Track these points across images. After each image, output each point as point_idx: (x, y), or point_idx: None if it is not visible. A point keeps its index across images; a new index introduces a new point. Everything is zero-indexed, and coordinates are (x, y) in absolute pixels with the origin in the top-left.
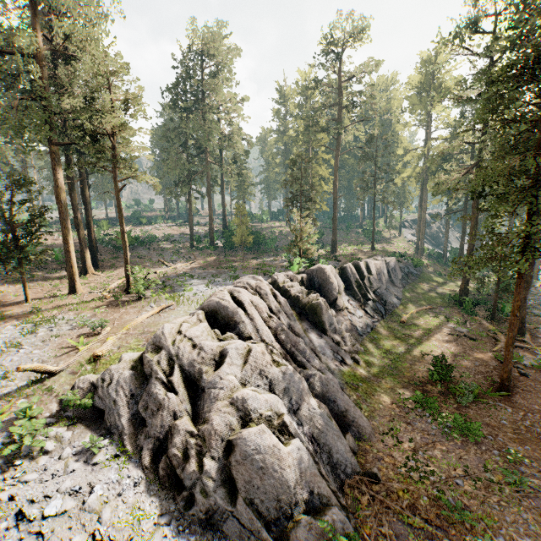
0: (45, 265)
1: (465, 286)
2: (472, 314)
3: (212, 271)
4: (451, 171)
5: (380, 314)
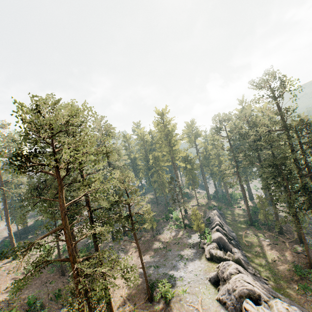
0: (47, 309)
1: (250, 217)
2: (260, 229)
3: (157, 256)
4: (229, 174)
5: (238, 245)
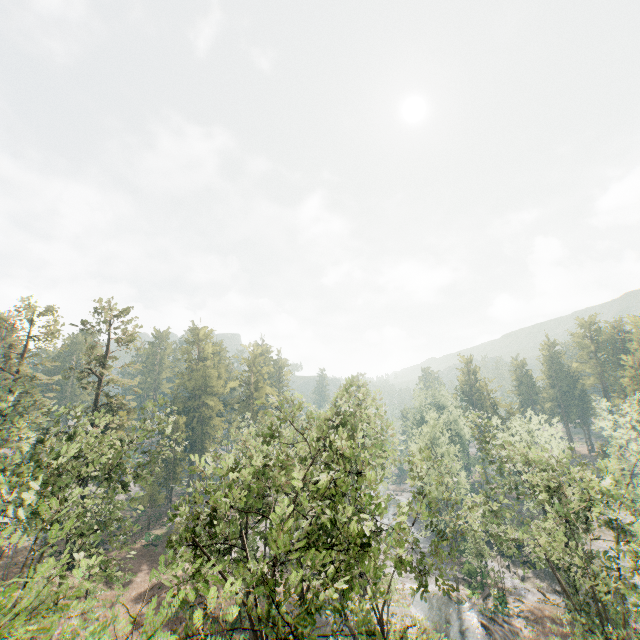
0: None
1: None
2: None
3: None
4: None
5: None
